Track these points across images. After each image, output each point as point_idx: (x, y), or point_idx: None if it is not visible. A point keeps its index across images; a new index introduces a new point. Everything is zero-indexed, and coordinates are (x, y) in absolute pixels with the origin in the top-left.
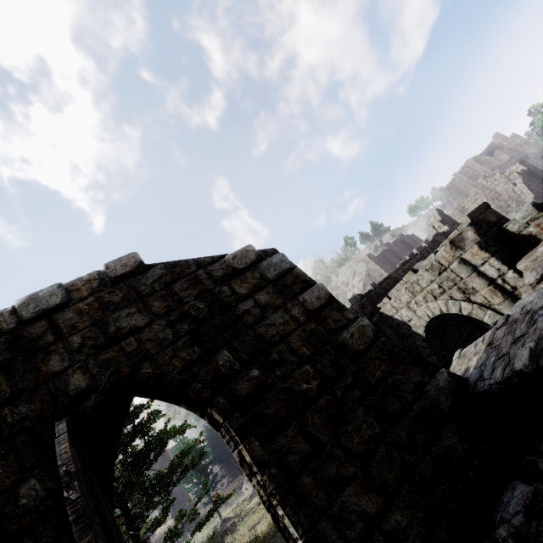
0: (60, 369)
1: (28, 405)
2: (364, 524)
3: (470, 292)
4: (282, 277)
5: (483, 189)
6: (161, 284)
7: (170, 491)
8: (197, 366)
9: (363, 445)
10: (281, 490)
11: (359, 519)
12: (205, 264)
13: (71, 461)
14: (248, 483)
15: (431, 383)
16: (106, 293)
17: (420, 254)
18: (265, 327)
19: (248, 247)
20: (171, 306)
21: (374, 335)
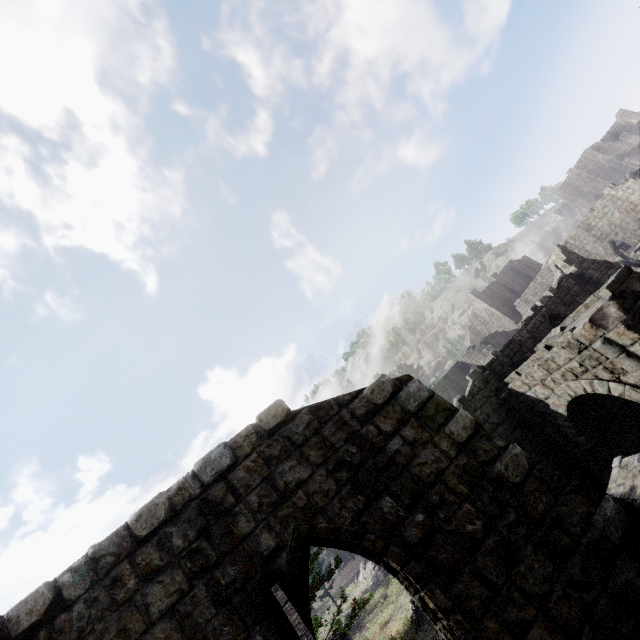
0: (249, 530)
1: (233, 567)
2: None
3: (619, 372)
4: (423, 408)
5: (612, 201)
6: (311, 431)
7: None
8: (365, 516)
9: (539, 586)
10: (469, 636)
11: None
12: (346, 402)
13: (308, 631)
14: (365, 571)
15: (597, 513)
16: (265, 447)
17: (545, 306)
18: (418, 466)
19: (382, 378)
20: (326, 454)
21: (529, 464)
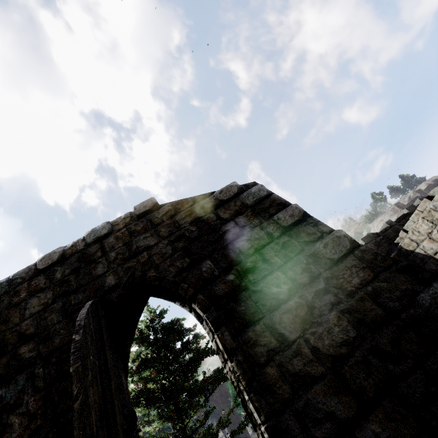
0: (102, 273)
1: (83, 294)
2: (332, 426)
3: None
4: (260, 203)
5: None
6: (167, 216)
7: (207, 398)
8: (186, 272)
9: (334, 347)
10: (246, 376)
11: (326, 419)
12: (199, 200)
13: (84, 318)
14: None
15: (425, 292)
16: (133, 225)
17: None
18: (242, 242)
19: (232, 183)
20: (172, 231)
21: (351, 245)
